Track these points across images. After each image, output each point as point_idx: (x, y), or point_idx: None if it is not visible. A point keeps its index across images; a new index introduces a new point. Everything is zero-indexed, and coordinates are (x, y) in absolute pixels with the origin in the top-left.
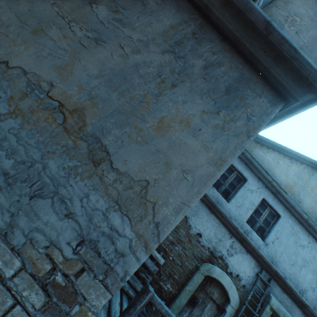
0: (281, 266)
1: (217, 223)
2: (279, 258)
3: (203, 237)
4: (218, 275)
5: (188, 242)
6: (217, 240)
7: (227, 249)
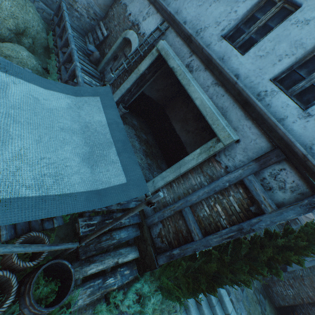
0: (186, 12)
1: (143, 1)
2: (186, 5)
3: (132, 15)
4: (130, 35)
5: (123, 22)
6: (139, 13)
7: (143, 17)
